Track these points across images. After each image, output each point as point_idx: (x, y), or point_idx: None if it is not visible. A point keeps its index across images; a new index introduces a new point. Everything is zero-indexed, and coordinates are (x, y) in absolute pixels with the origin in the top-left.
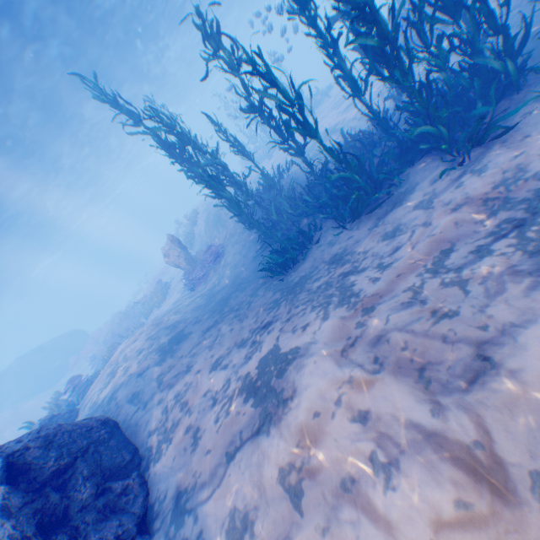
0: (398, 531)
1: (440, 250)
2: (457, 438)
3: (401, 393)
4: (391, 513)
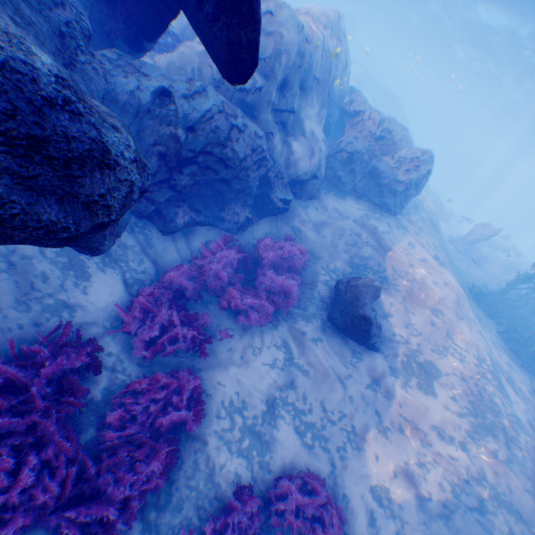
0: (423, 280)
1: (487, 345)
2: (445, 300)
3: (451, 295)
4: (426, 280)
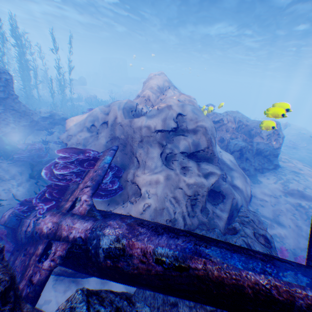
0: None
1: None
2: None
3: None
4: None
